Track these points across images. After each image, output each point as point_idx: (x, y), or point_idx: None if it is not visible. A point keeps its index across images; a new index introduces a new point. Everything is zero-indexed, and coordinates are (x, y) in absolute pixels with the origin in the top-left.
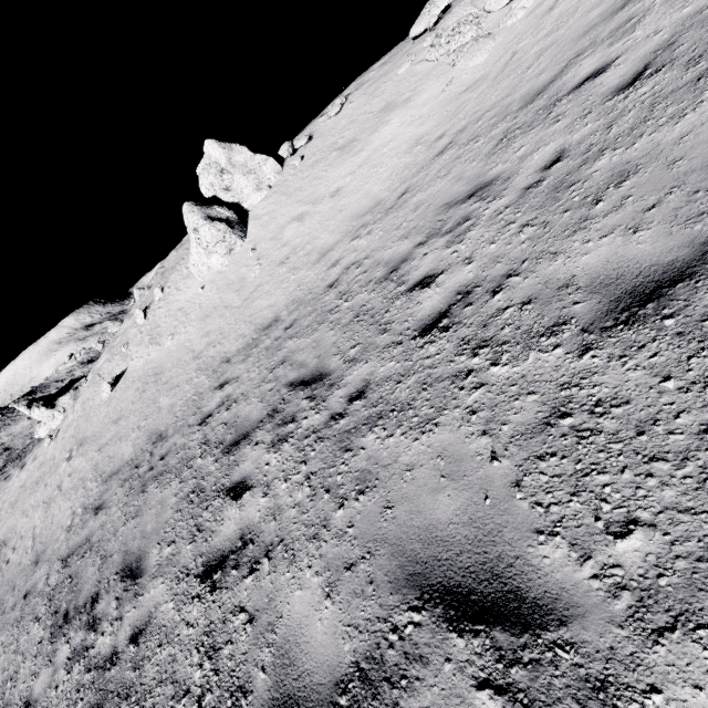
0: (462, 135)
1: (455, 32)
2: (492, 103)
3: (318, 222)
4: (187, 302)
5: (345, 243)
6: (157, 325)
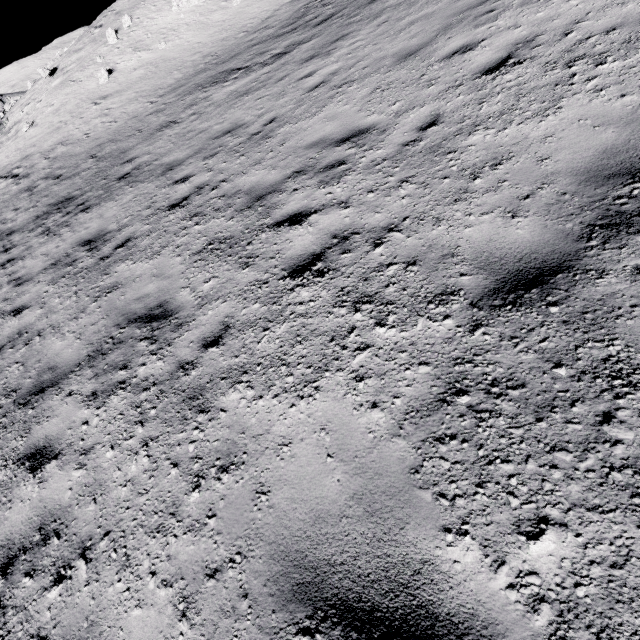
0: None
1: None
2: None
3: None
4: (170, 24)
5: None
6: (139, 40)
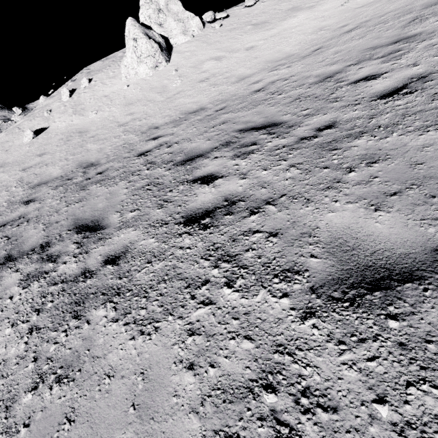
0: (368, 23)
1: None
2: (392, 9)
3: (235, 62)
4: (112, 92)
5: (264, 73)
6: (82, 103)
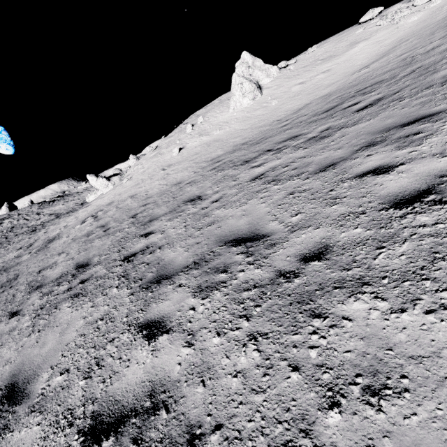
0: (420, 32)
1: (397, 12)
2: (436, 21)
3: (317, 81)
4: (225, 119)
5: (347, 77)
6: (204, 130)
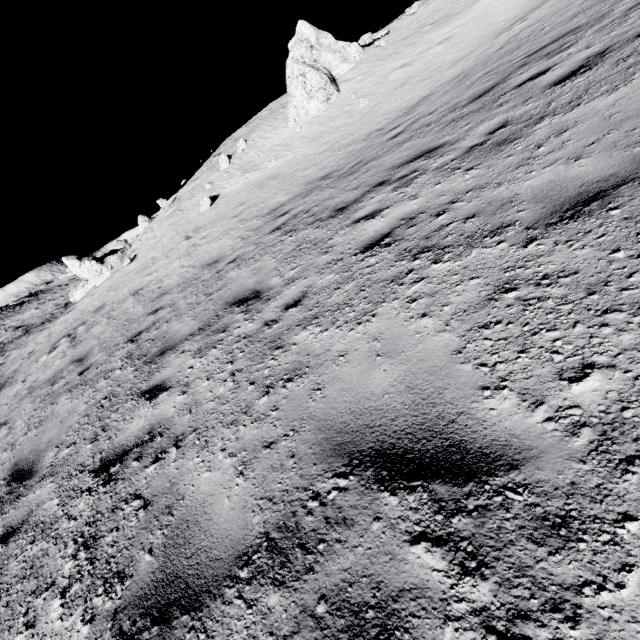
0: None
1: None
2: None
3: (433, 57)
4: (283, 140)
5: (488, 43)
6: (249, 162)
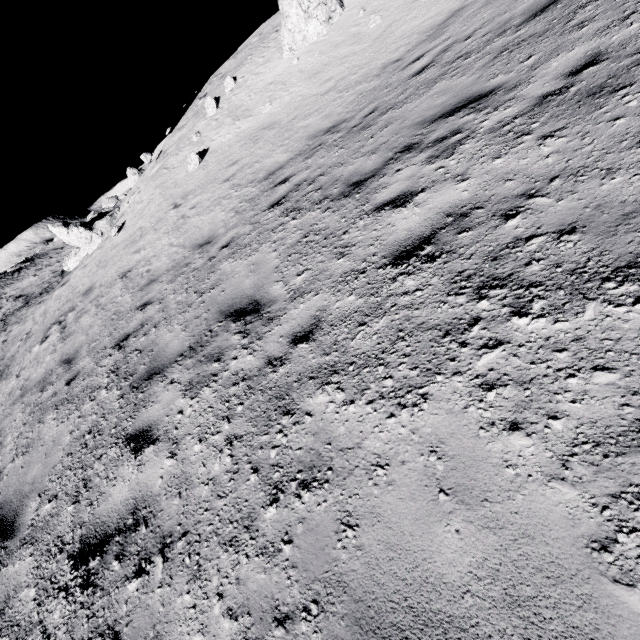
0: None
1: None
2: None
3: None
4: (278, 76)
5: None
6: (240, 106)
